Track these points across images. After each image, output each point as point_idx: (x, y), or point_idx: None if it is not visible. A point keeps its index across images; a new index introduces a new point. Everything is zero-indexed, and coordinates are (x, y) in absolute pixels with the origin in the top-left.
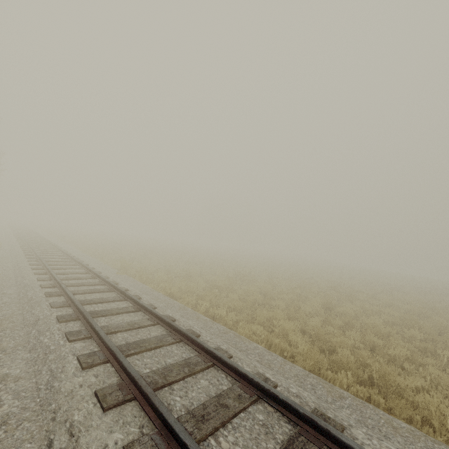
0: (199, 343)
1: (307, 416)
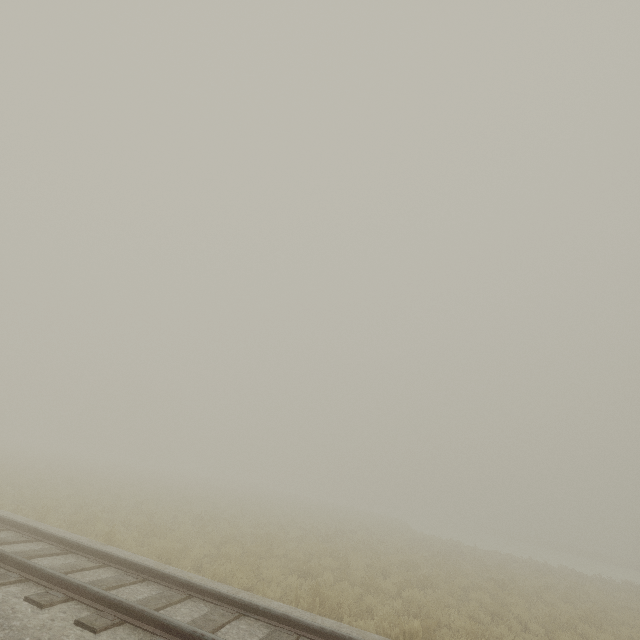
0: None
1: None
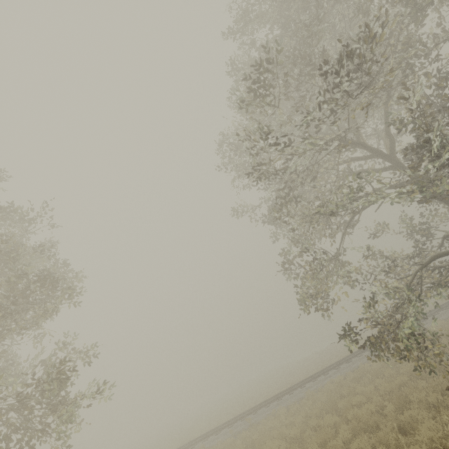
0: (218, 426)
1: (242, 412)
